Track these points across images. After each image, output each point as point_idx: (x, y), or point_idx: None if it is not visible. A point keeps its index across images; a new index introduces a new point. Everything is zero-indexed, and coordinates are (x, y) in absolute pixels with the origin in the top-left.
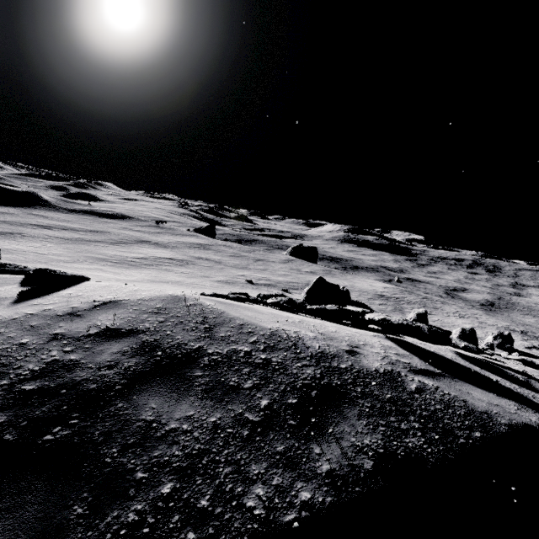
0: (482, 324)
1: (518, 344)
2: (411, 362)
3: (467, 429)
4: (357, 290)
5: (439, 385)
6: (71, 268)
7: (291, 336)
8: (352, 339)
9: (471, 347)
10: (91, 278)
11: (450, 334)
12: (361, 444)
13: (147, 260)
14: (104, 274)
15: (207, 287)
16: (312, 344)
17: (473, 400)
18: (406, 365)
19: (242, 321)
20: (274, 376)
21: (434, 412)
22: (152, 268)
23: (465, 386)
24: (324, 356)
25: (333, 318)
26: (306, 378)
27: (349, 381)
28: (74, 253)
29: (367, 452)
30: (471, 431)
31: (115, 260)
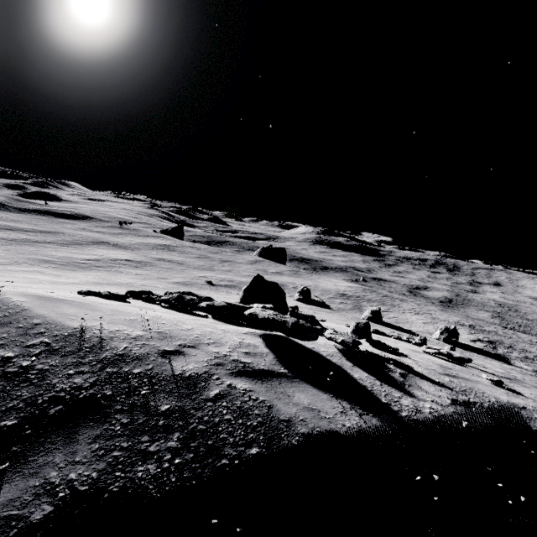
0: (435, 320)
1: (464, 338)
2: (254, 362)
3: (244, 445)
4: (320, 289)
5: (255, 388)
6: (2, 270)
7: (97, 336)
8: (200, 338)
9: (347, 342)
10: (19, 280)
11: (401, 330)
12: (60, 480)
13: (100, 262)
14: (40, 277)
15: (159, 289)
16: (118, 345)
17: (284, 405)
18: (238, 366)
19: (42, 319)
20: (14, 389)
21: (215, 424)
22: (103, 270)
23: (298, 387)
24: (121, 359)
25: (226, 316)
26: (63, 389)
27: (128, 389)
28: (14, 254)
29: (58, 493)
30: (247, 447)
31: (62, 262)
